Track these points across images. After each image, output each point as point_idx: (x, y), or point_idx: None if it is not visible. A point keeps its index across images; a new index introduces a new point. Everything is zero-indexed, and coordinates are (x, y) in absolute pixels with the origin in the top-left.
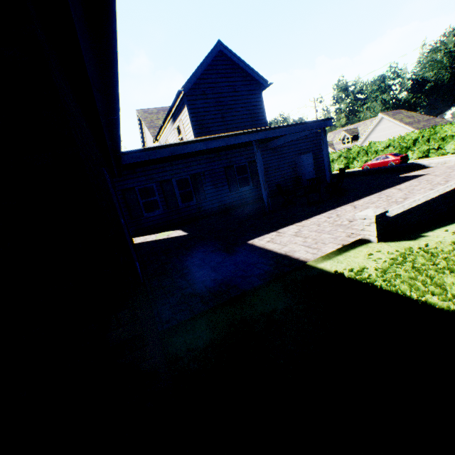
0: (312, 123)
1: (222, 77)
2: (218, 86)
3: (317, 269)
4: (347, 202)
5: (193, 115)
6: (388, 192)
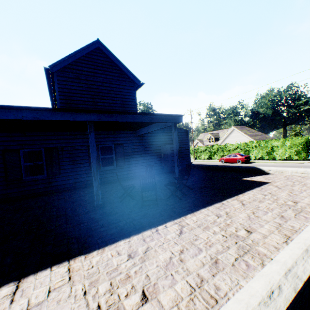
0: (161, 116)
1: (99, 69)
2: (94, 75)
3: None
4: (180, 212)
5: (62, 93)
6: (230, 204)
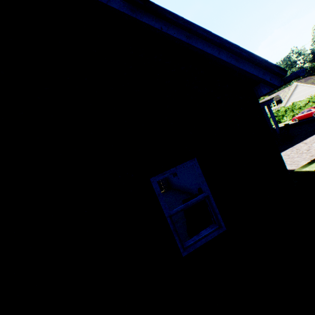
0: (261, 103)
1: None
2: None
3: (302, 171)
4: (298, 142)
5: None
6: None
